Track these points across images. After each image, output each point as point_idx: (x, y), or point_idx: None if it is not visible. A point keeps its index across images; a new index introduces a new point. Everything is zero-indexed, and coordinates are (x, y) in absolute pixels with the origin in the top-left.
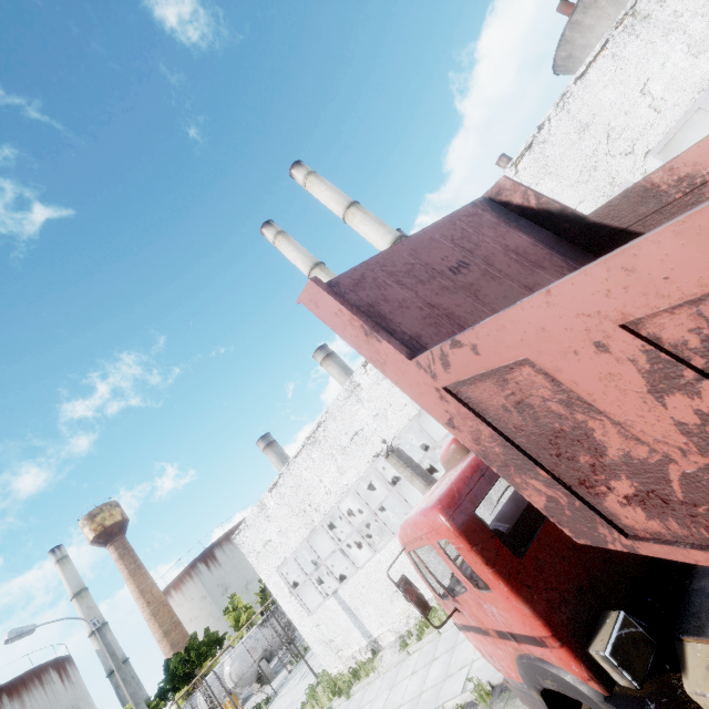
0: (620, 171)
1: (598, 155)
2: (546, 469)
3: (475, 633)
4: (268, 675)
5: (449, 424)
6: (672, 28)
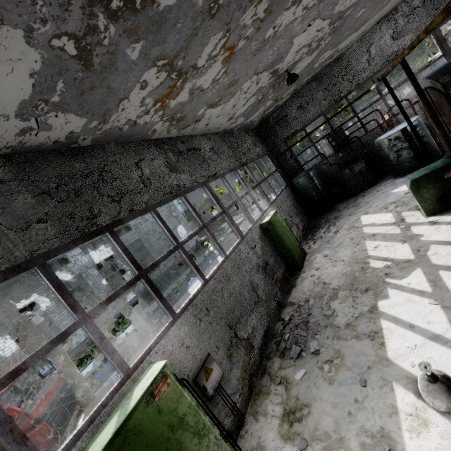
0: None
1: None
2: None
3: None
4: None
5: None
6: None
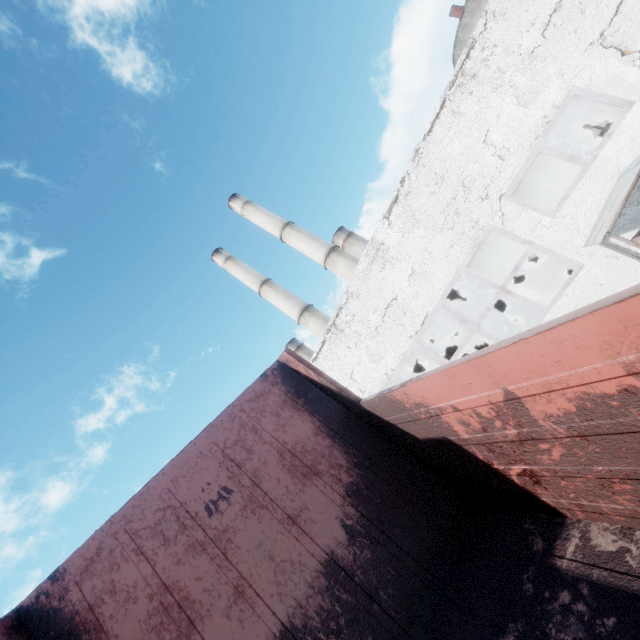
0: (481, 215)
1: (458, 202)
2: None
3: None
4: None
5: None
6: (500, 83)
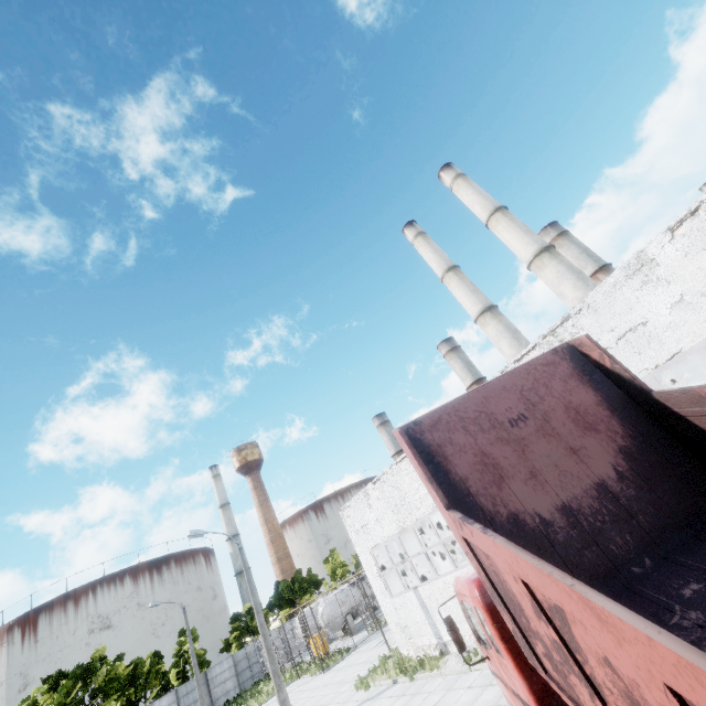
0: None
1: None
2: (511, 612)
3: (500, 681)
4: (352, 628)
5: (466, 554)
6: None
